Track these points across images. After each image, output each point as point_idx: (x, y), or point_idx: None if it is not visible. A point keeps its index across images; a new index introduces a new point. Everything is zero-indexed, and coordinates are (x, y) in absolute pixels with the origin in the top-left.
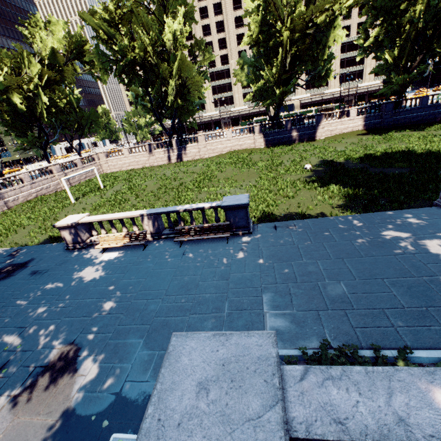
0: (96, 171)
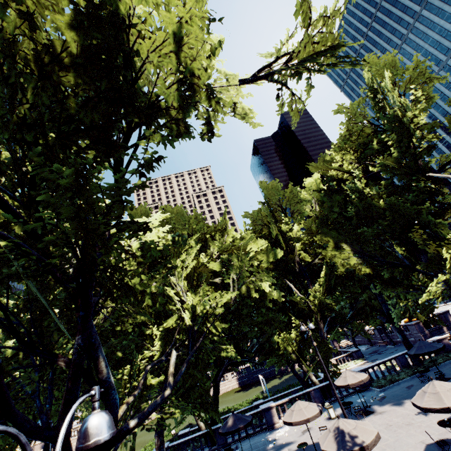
0: None
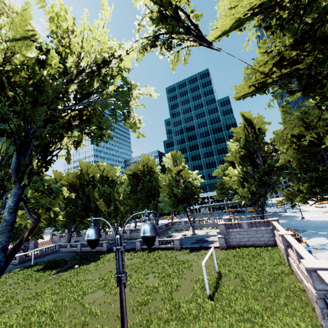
0: (203, 268)
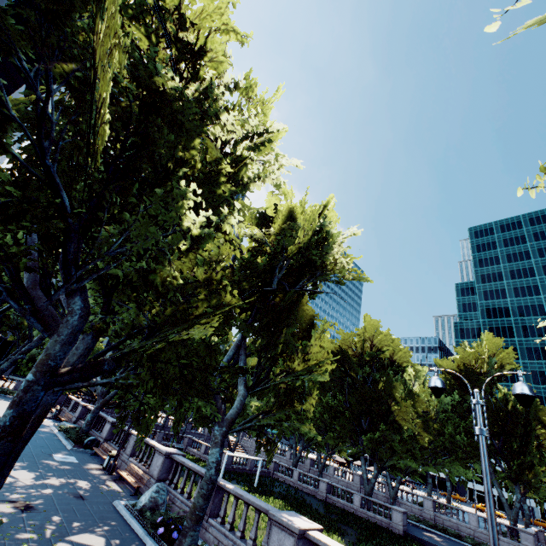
0: None
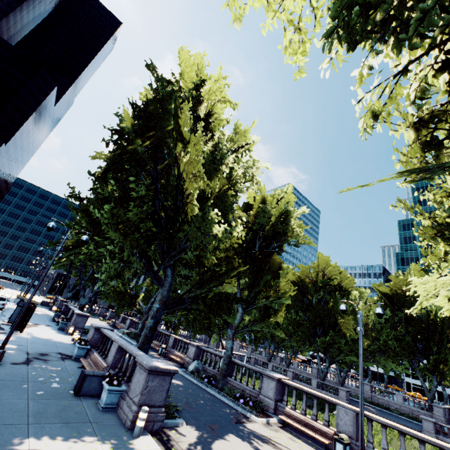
0: None
